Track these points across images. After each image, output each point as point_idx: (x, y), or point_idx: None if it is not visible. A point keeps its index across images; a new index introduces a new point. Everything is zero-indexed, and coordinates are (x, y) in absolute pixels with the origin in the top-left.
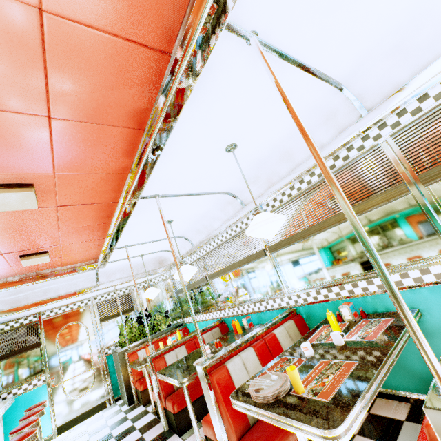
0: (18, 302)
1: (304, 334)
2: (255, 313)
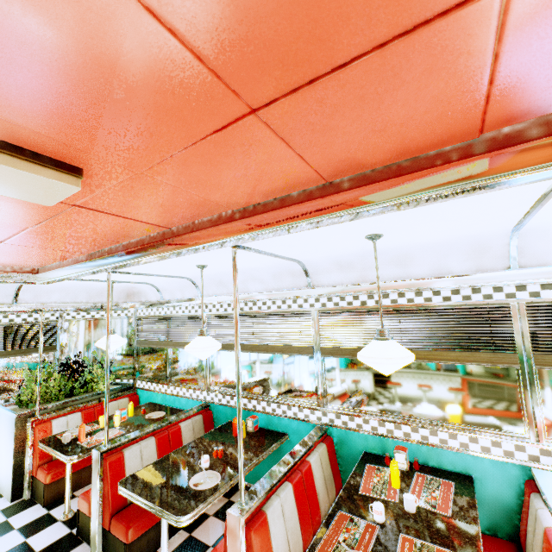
0: None
1: (332, 463)
2: (264, 414)
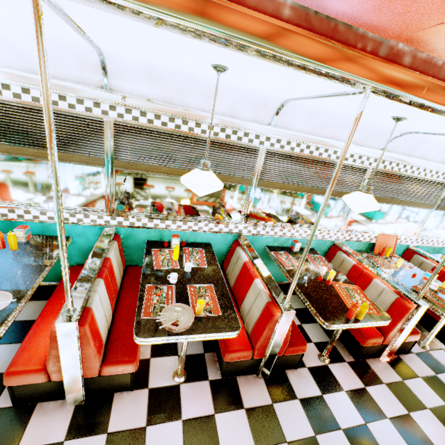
0: None
1: (121, 252)
2: (38, 222)
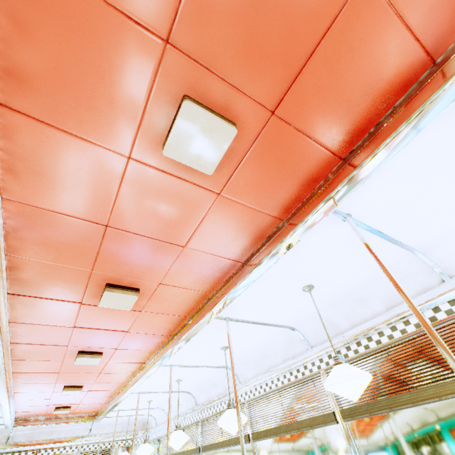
0: (33, 436)
1: None
2: None
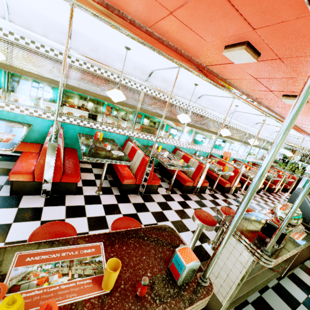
0: None
1: None
2: (103, 131)
